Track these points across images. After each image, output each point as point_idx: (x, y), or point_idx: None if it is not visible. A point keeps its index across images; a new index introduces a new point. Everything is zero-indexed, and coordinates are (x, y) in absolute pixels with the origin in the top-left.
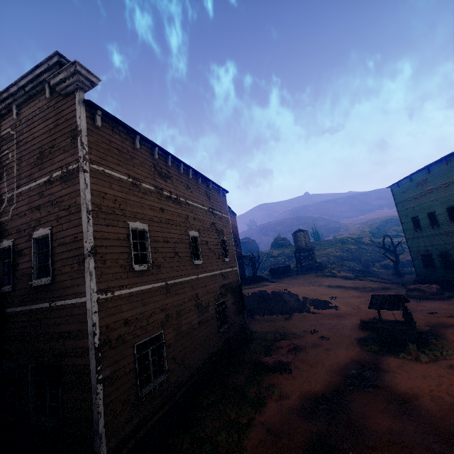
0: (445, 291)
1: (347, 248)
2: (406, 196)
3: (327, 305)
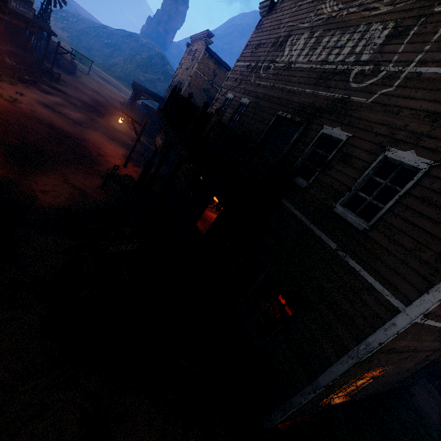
0: None
1: None
2: None
3: None
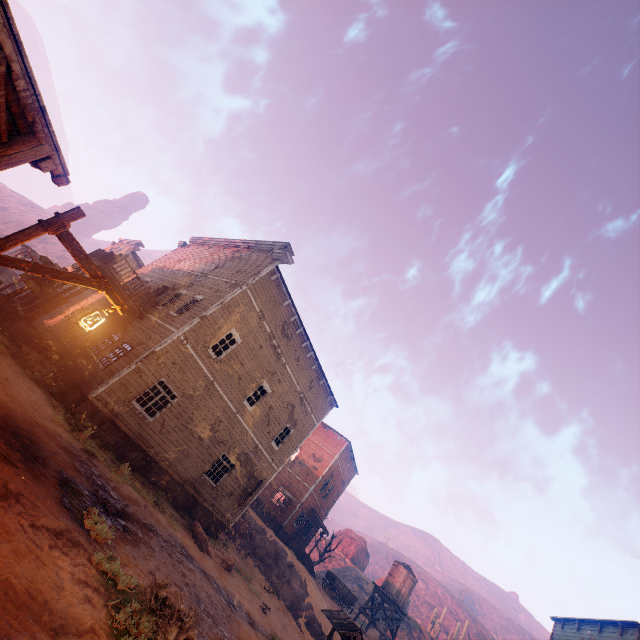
0: None
1: None
2: None
3: (321, 638)
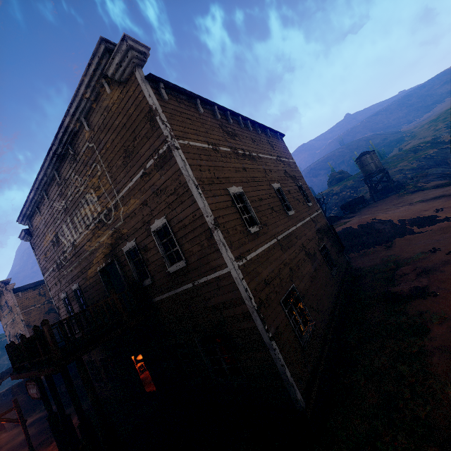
0: None
1: (425, 155)
2: None
3: (434, 220)
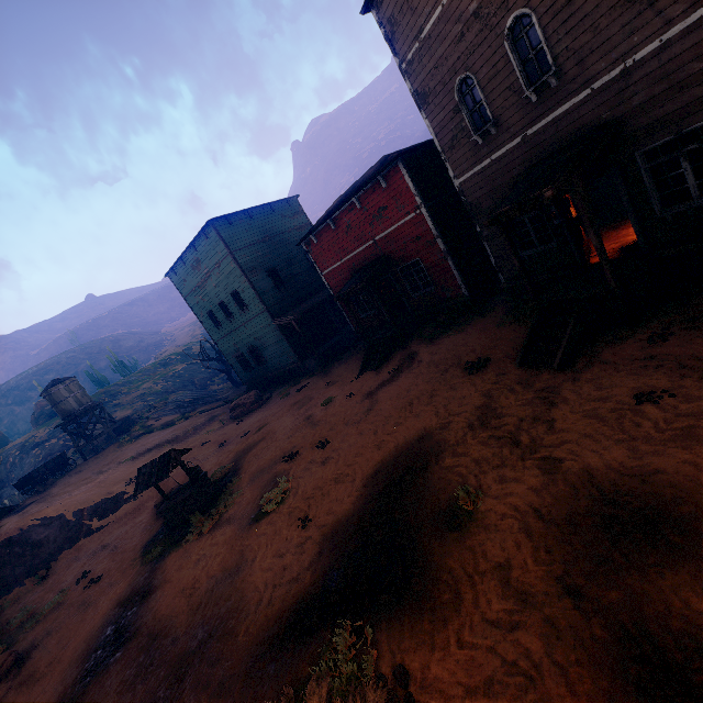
0: (269, 391)
1: (173, 372)
2: (190, 286)
3: (121, 500)
